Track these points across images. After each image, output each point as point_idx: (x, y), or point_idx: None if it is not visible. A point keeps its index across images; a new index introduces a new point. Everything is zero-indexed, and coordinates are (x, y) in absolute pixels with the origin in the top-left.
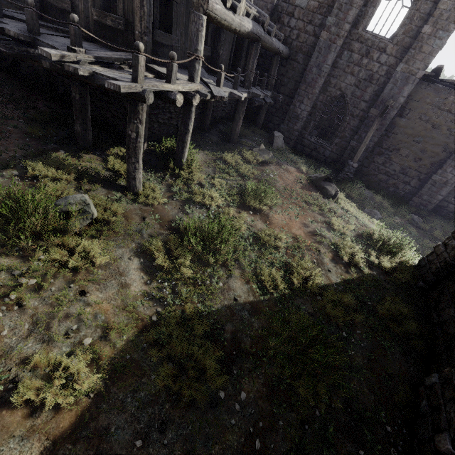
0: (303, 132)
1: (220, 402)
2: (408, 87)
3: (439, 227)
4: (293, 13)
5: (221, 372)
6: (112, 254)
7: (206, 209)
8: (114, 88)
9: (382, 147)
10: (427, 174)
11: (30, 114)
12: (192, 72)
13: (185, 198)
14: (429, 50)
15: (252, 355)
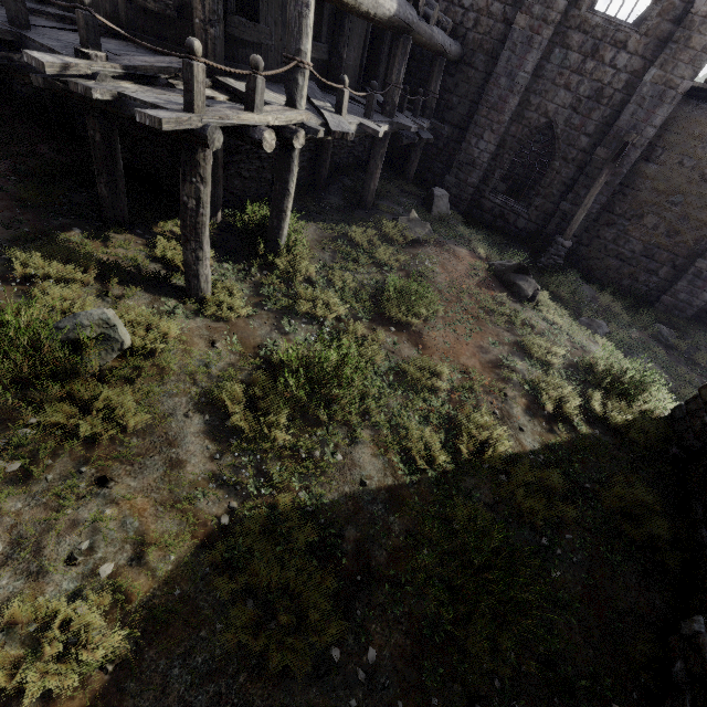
0: (483, 188)
1: (333, 668)
2: (663, 109)
3: (704, 345)
4: None
5: (335, 617)
6: (157, 408)
7: (318, 324)
8: (152, 123)
9: (613, 213)
10: (688, 258)
11: (28, 166)
12: (292, 91)
13: (284, 306)
14: (703, 43)
15: (389, 581)
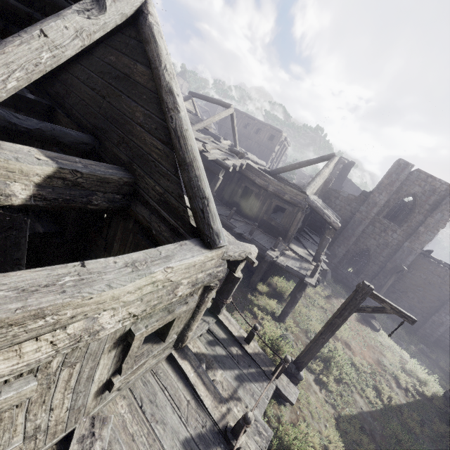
0: (338, 265)
1: None
2: (411, 256)
3: (442, 358)
4: (338, 197)
5: None
6: None
7: None
8: (310, 285)
9: (394, 288)
10: (428, 314)
11: None
12: (317, 259)
13: (305, 327)
14: (423, 239)
15: (383, 446)
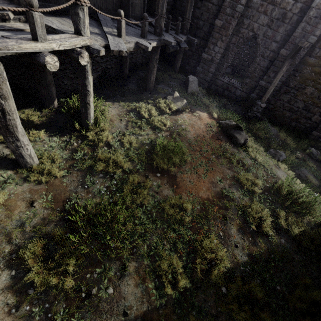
0: (217, 73)
1: None
2: None
3: None
4: None
5: None
6: None
7: (110, 177)
8: None
9: (288, 86)
10: None
11: None
12: (76, 23)
13: (89, 166)
14: None
15: None
